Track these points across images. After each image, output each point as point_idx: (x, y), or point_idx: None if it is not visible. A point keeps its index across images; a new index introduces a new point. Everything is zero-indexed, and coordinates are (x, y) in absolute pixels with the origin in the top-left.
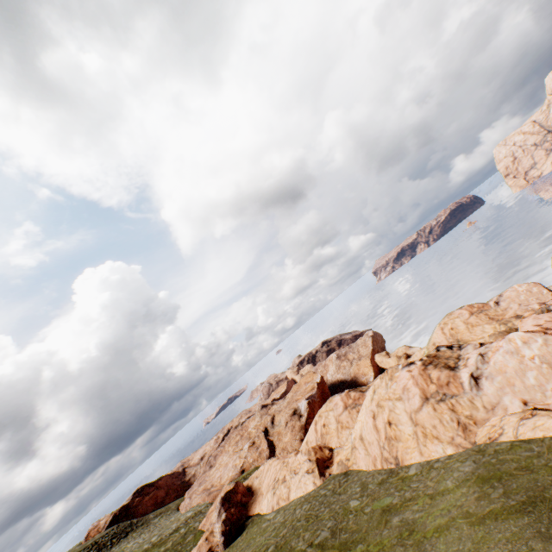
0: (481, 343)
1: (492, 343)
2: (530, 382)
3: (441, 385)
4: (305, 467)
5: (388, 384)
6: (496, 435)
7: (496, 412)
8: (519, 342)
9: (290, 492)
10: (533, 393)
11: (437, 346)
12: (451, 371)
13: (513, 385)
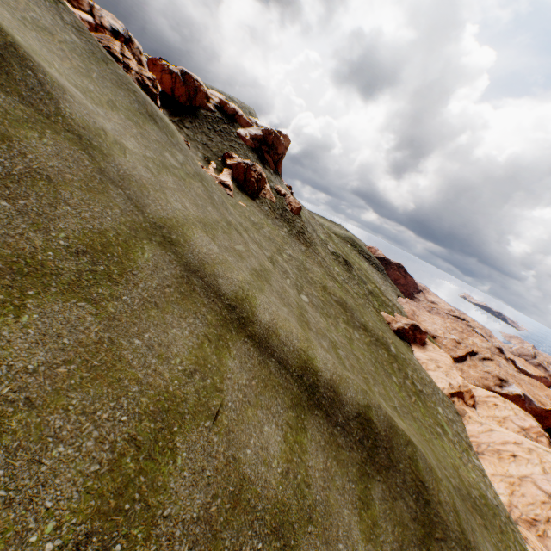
0: None
1: None
2: None
3: None
4: (452, 382)
5: None
6: (531, 545)
7: None
8: None
9: (431, 371)
10: None
11: None
12: None
13: None
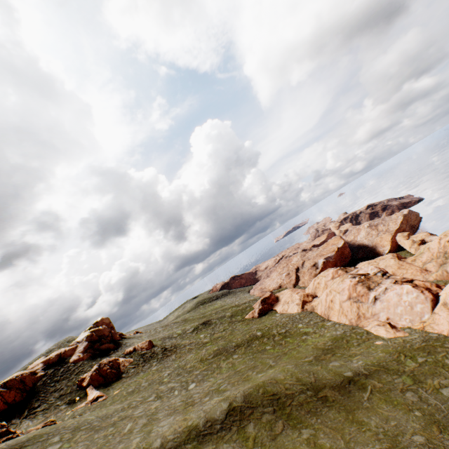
0: (396, 281)
1: (394, 285)
2: (397, 311)
3: (358, 295)
4: (296, 302)
5: (339, 283)
6: (365, 326)
7: (374, 317)
8: (404, 291)
9: (288, 309)
10: (395, 316)
11: (379, 270)
12: (367, 290)
13: (389, 309)
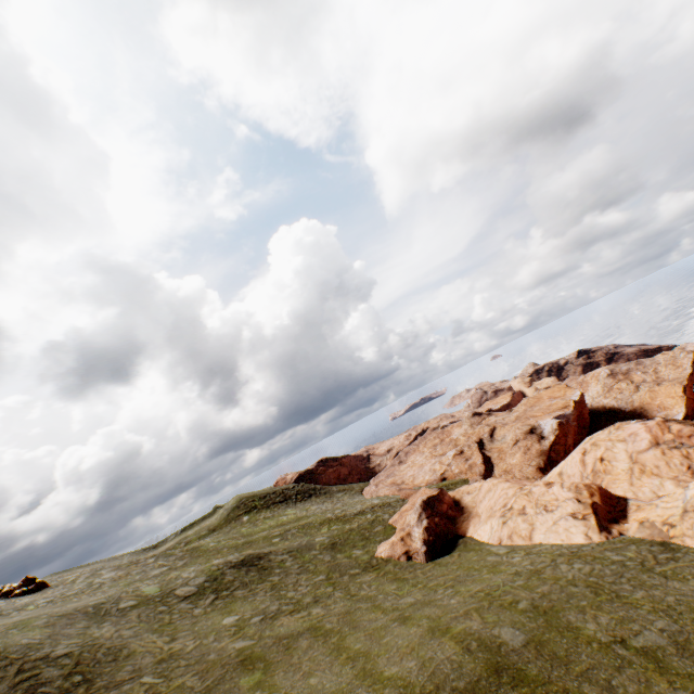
0: None
1: None
2: None
3: None
4: (569, 509)
5: None
6: None
7: None
8: None
9: (533, 532)
10: None
11: None
12: None
13: None
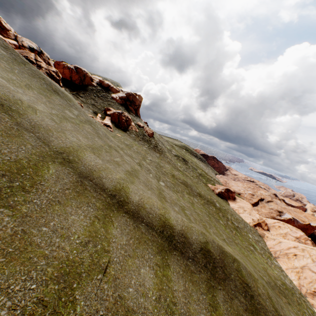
0: None
1: None
2: None
3: None
4: (253, 218)
5: None
6: None
7: None
8: None
9: (241, 213)
10: None
11: None
12: None
13: None
